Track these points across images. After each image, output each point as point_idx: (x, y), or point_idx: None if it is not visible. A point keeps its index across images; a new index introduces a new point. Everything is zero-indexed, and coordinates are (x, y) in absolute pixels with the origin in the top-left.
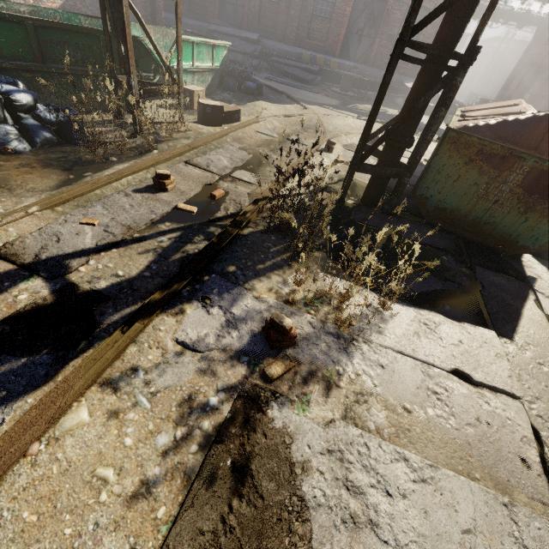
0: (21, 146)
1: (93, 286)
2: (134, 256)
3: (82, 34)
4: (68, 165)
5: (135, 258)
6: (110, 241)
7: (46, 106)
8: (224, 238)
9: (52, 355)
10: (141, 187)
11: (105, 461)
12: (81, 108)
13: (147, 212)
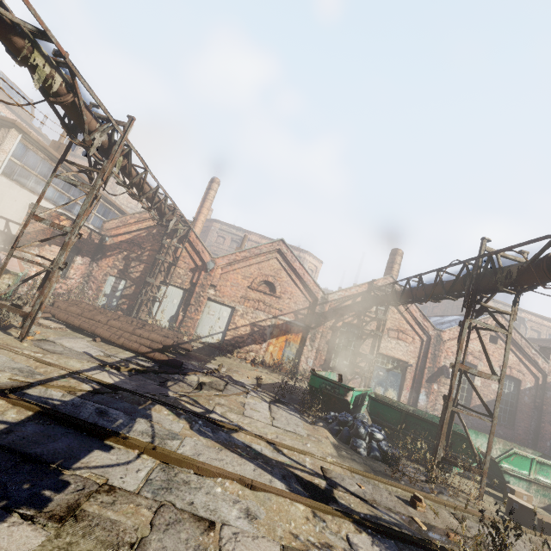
0: (363, 452)
1: (338, 498)
2: (364, 507)
3: (429, 423)
4: (375, 469)
5: (364, 508)
6: (360, 495)
7: (386, 443)
8: (422, 541)
9: (309, 496)
10: (402, 497)
11: (294, 522)
12: (410, 457)
13: (392, 504)
